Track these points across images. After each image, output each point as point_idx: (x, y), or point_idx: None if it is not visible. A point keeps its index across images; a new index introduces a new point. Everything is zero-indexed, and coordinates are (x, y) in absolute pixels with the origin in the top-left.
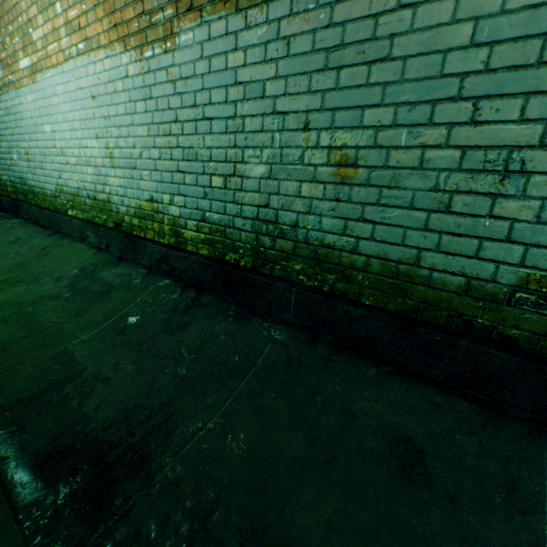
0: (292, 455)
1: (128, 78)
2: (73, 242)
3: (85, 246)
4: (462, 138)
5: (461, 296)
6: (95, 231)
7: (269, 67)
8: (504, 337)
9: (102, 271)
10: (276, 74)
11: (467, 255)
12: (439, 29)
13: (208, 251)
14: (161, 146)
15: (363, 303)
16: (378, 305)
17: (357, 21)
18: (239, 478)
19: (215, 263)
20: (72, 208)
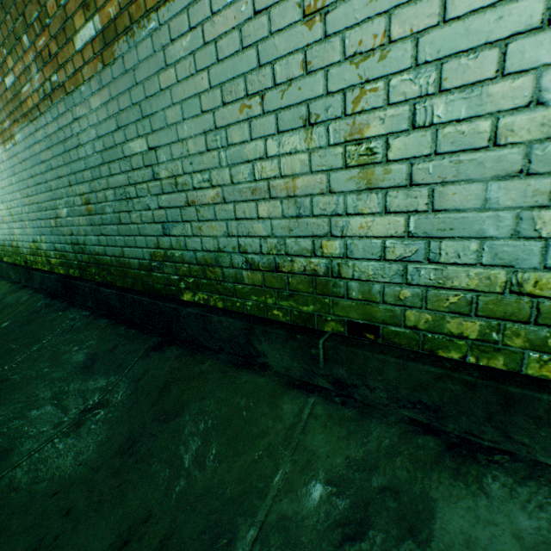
0: (37, 373)
1: (5, 162)
2: (1, 281)
3: (6, 282)
4: (112, 183)
5: (141, 270)
6: (13, 270)
7: (50, 152)
8: (158, 290)
9: (8, 297)
10: (53, 156)
11: (134, 246)
12: (88, 131)
13: (63, 271)
14: (28, 204)
15: (117, 286)
16: (123, 286)
17: (67, 127)
18: (0, 386)
19: (60, 277)
20: (5, 255)
